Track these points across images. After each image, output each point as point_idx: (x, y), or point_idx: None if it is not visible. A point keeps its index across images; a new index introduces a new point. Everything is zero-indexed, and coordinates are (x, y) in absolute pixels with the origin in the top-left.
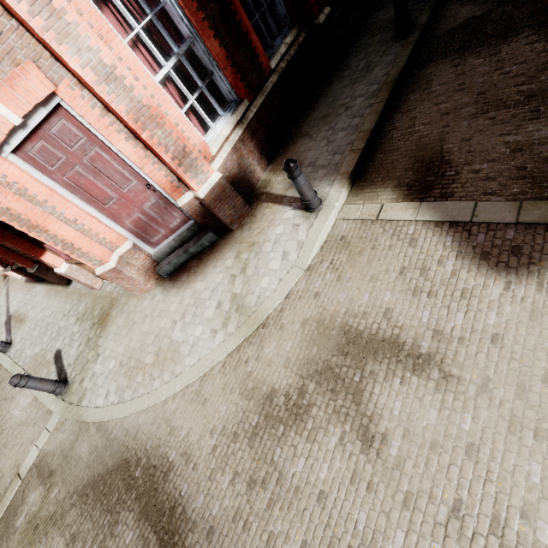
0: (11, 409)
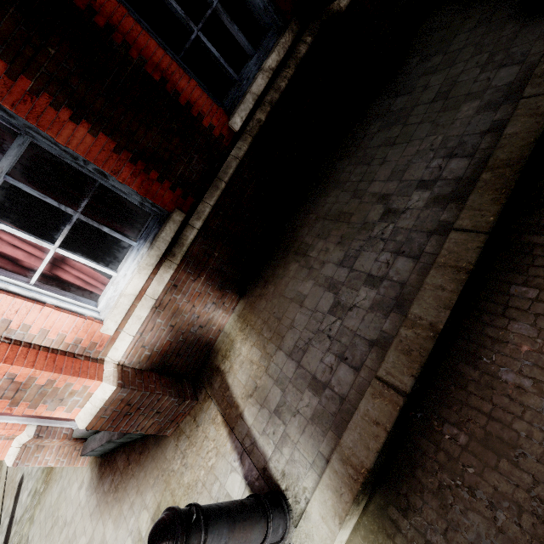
0: None
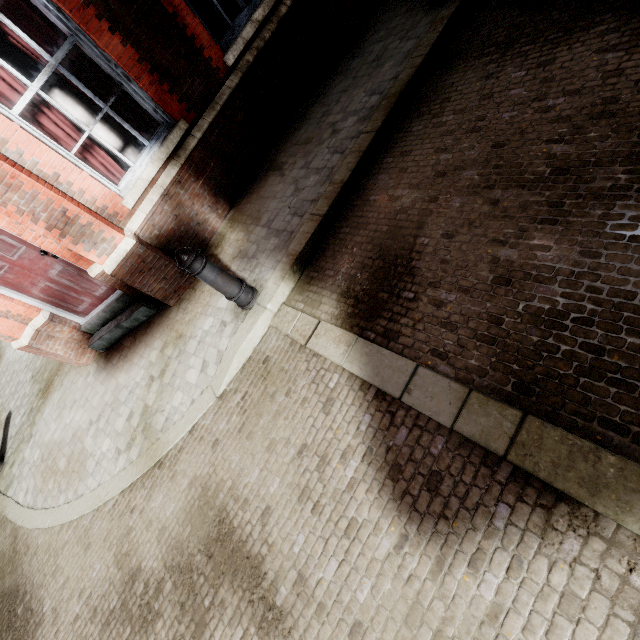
0: None
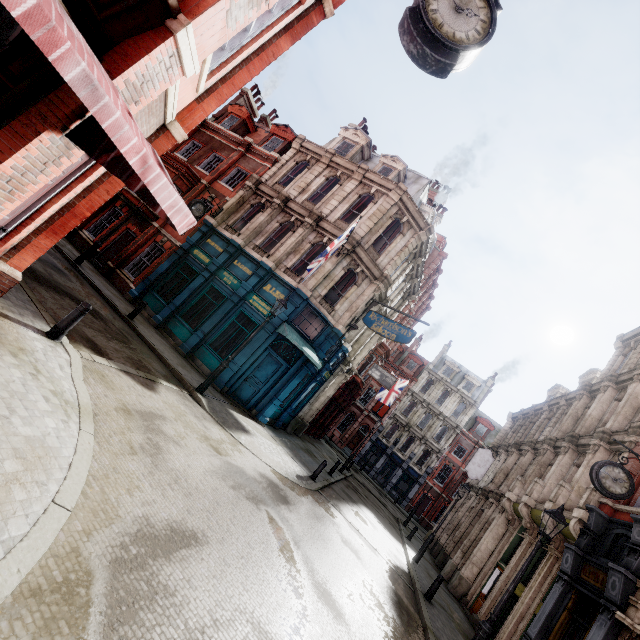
0: None
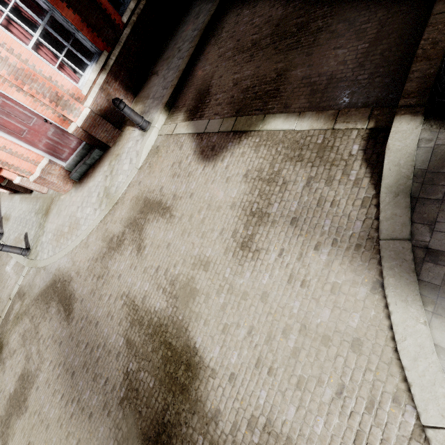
0: (6, 269)
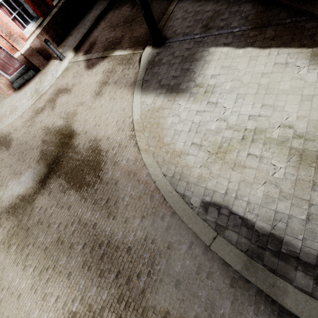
0: None
